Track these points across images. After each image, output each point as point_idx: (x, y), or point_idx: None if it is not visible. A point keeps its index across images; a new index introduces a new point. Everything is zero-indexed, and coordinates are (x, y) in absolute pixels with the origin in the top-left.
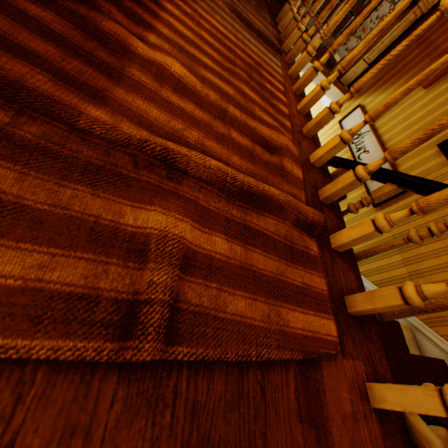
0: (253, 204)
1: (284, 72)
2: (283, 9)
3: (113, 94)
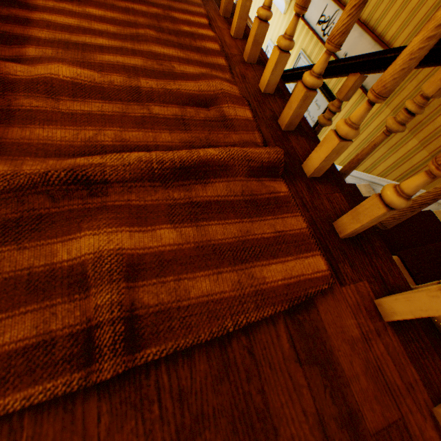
0: (194, 176)
1: None
2: None
3: (7, 138)
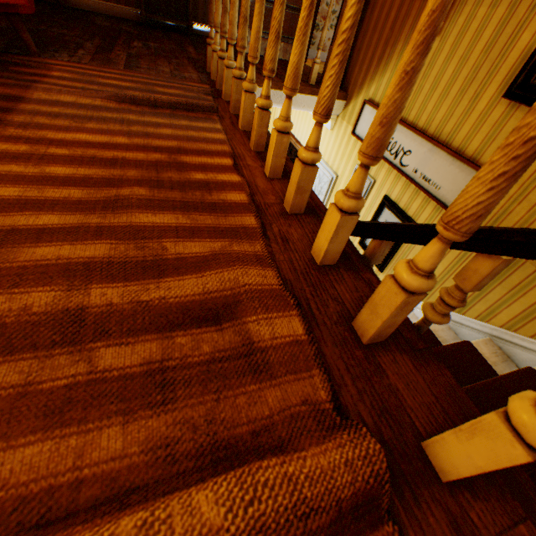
0: None
1: (232, 131)
2: (208, 54)
3: None
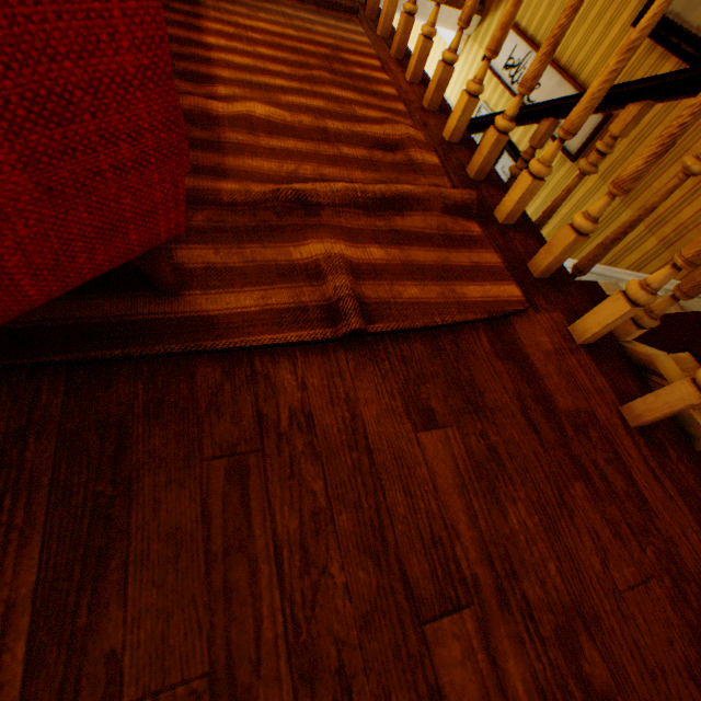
0: (393, 209)
1: (371, 37)
2: None
3: (227, 166)
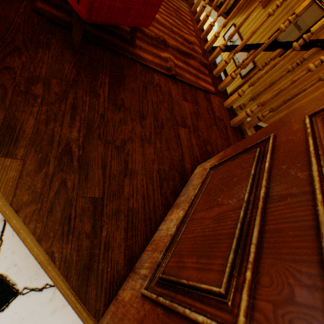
0: (187, 57)
1: (189, 10)
2: None
3: None
